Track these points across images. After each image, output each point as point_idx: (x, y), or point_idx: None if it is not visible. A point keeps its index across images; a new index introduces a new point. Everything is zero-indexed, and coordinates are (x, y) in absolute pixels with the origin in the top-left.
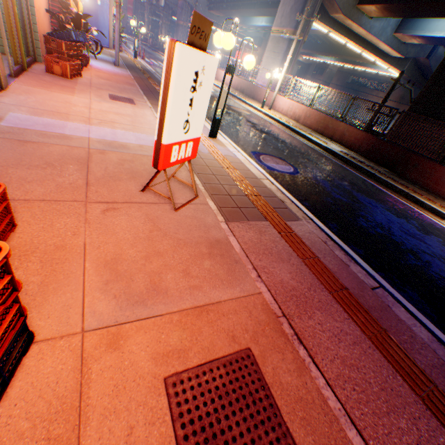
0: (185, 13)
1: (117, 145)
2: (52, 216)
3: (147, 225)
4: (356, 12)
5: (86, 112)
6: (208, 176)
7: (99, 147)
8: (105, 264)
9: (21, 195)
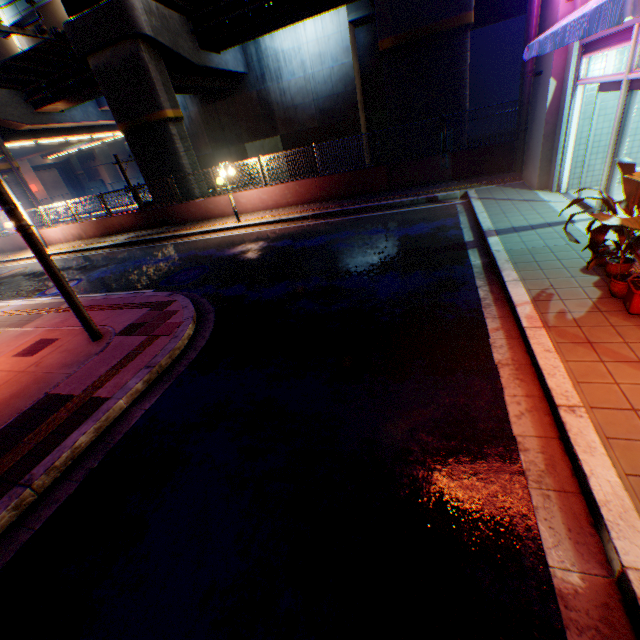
0: None
1: None
2: None
3: None
4: (43, 116)
5: None
6: (3, 324)
7: None
8: None
9: None
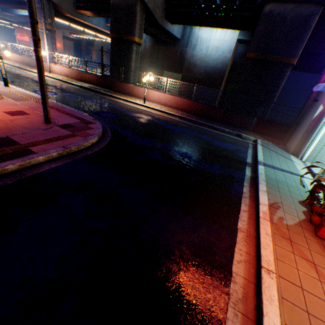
0: None
1: None
2: None
3: None
4: (78, 14)
5: None
6: (8, 95)
7: None
8: None
9: None
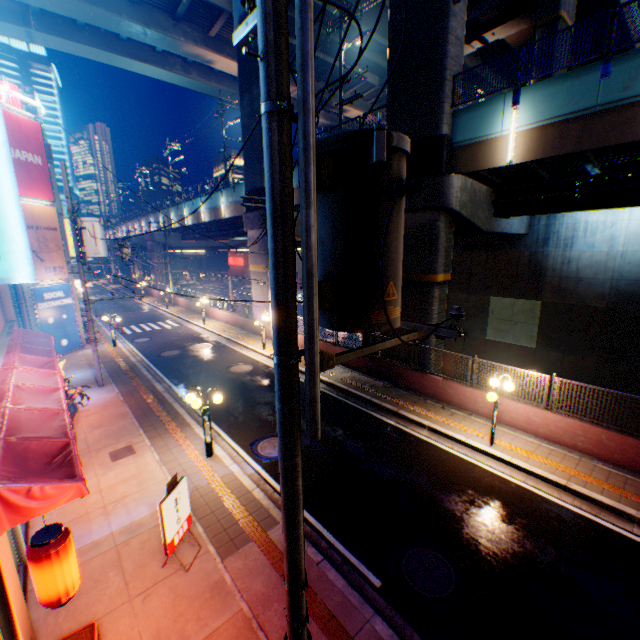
0: (158, 251)
1: (135, 526)
2: (116, 621)
3: (171, 595)
4: None
5: (100, 499)
6: (208, 517)
7: (124, 538)
8: (154, 637)
9: (94, 617)
